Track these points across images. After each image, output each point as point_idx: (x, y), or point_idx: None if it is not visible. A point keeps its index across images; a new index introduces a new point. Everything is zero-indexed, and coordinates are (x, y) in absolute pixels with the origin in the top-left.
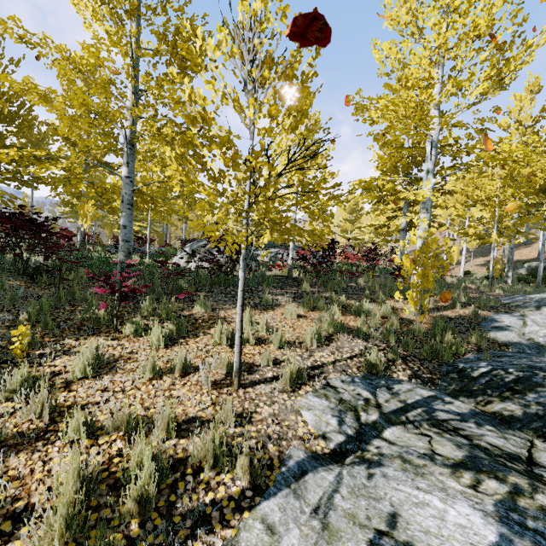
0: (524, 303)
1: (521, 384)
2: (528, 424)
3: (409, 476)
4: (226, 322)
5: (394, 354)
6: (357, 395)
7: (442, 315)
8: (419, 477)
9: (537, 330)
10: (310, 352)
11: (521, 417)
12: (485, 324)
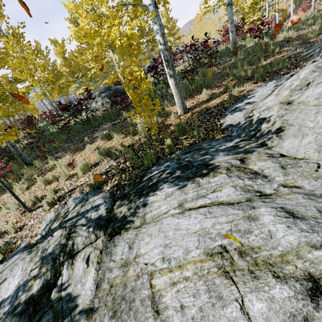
0: (320, 49)
1: (149, 188)
2: (115, 224)
3: (28, 261)
4: (55, 168)
5: (116, 170)
6: (67, 209)
7: (205, 107)
8: (29, 262)
9: (267, 102)
10: (77, 179)
11: (119, 218)
12: (230, 107)
